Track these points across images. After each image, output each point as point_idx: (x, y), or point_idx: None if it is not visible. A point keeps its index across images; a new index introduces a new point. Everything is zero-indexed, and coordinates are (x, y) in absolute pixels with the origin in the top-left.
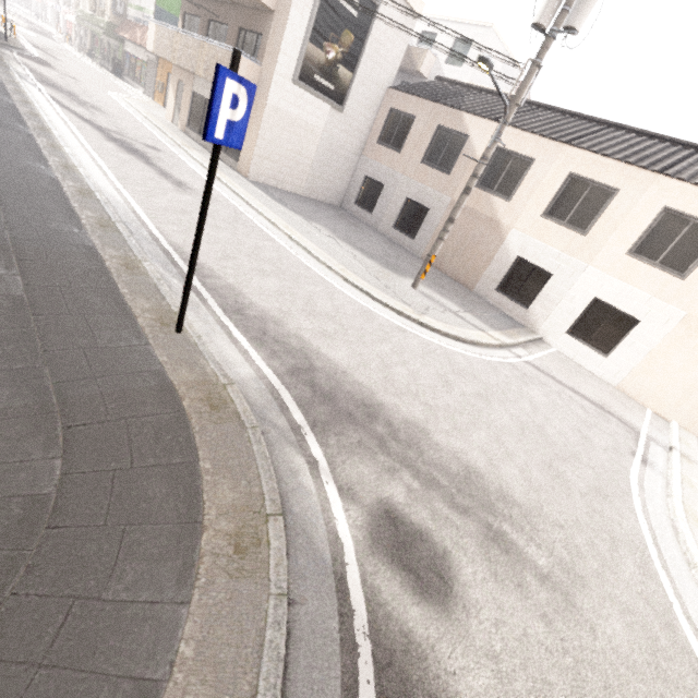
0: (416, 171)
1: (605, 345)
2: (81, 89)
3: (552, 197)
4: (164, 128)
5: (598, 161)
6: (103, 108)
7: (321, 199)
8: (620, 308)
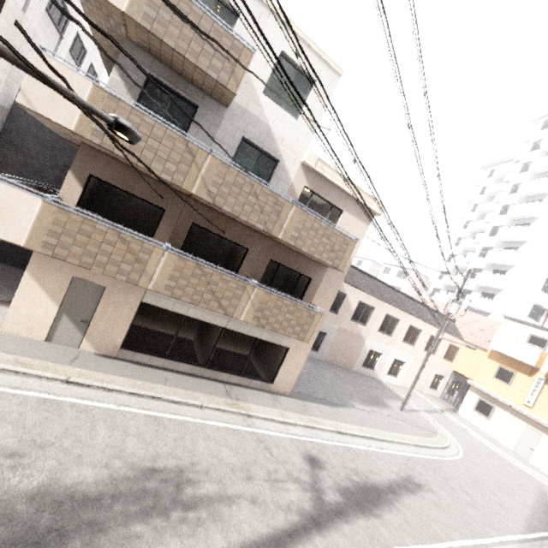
0: None
1: (396, 373)
2: None
3: (381, 323)
4: (139, 385)
5: (394, 309)
6: (127, 458)
7: None
8: (400, 360)
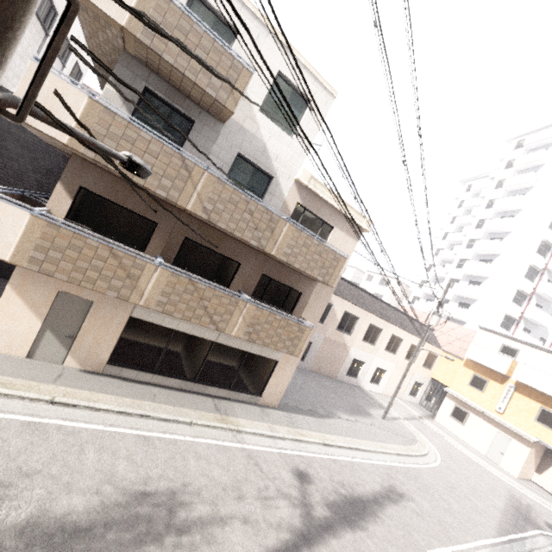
0: None
1: (378, 381)
2: None
3: (365, 333)
4: (127, 403)
5: (377, 319)
6: (118, 482)
7: None
8: (382, 368)
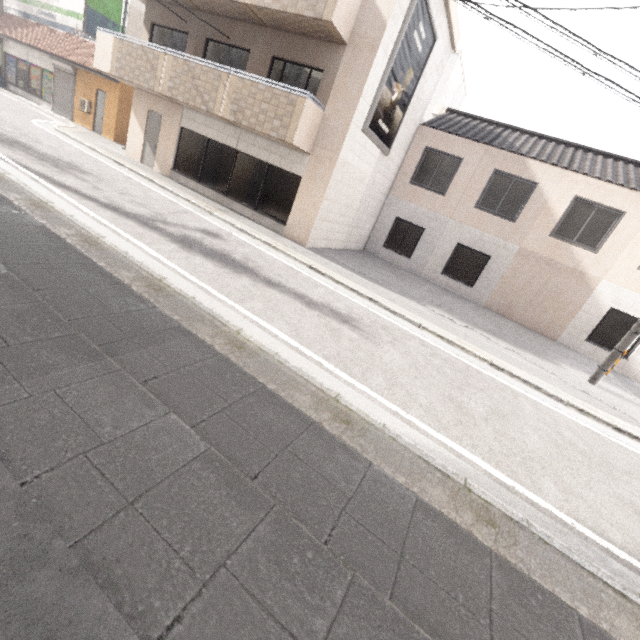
0: (468, 216)
1: None
2: (12, 128)
3: None
4: (153, 178)
5: None
6: (75, 162)
7: (352, 246)
8: None
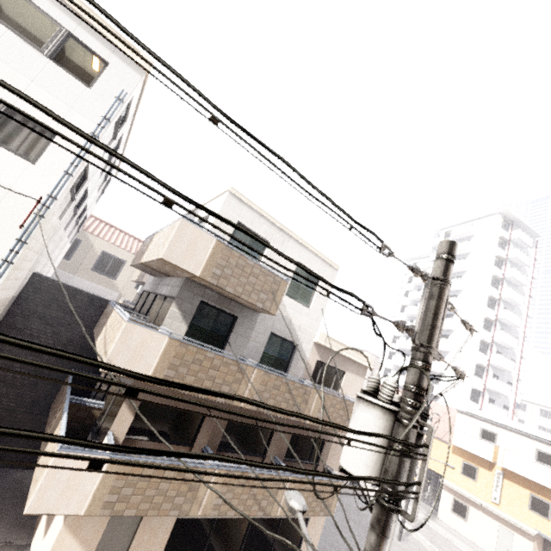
0: None
1: None
2: None
3: None
4: None
5: None
6: None
7: None
8: None
